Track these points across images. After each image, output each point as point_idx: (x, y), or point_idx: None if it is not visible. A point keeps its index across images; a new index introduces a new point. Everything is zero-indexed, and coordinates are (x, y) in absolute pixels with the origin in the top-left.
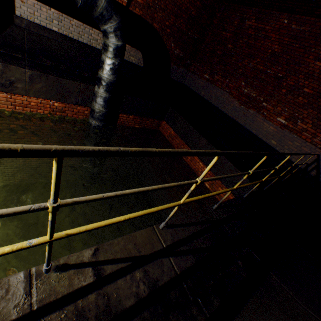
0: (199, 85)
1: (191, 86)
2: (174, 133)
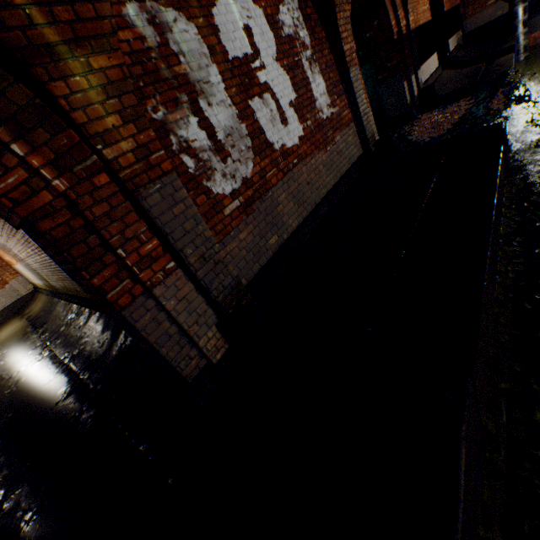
0: (487, 15)
1: (478, 25)
2: (539, 34)
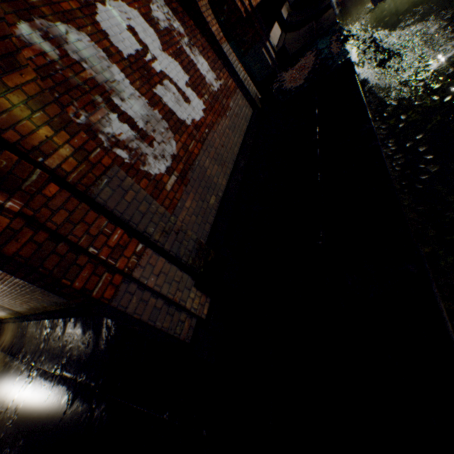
0: None
1: None
2: None
